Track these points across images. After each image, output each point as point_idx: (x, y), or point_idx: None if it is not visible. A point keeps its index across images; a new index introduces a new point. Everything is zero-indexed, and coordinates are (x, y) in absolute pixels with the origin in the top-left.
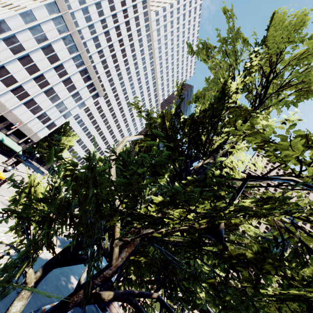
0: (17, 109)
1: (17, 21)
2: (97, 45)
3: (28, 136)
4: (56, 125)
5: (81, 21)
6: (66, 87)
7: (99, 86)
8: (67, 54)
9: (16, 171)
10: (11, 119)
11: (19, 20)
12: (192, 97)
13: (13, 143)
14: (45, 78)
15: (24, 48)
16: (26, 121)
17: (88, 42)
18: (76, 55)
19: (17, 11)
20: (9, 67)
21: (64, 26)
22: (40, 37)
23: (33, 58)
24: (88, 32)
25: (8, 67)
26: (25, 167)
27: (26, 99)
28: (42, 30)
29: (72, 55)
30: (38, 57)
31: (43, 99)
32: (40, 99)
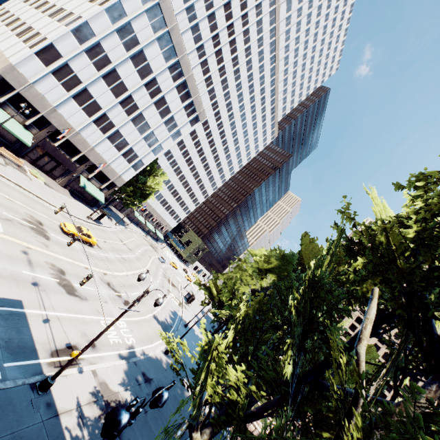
0: (100, 146)
1: (103, 21)
2: (196, 37)
3: (111, 179)
4: (143, 164)
5: (177, 2)
6: (158, 111)
7: (200, 106)
8: (162, 62)
9: (101, 226)
10: (93, 158)
11: (105, 19)
12: (411, 177)
13: (95, 189)
14: (134, 100)
15: (109, 60)
16: (109, 160)
17: (185, 34)
18: (173, 63)
19: (103, 6)
20: (91, 89)
21: (161, 19)
22: (130, 42)
23: (120, 74)
24: (185, 19)
25: (91, 90)
26: (107, 218)
27: (110, 131)
28: (132, 30)
29: (168, 62)
30: (126, 71)
31: (130, 130)
32: (127, 130)
